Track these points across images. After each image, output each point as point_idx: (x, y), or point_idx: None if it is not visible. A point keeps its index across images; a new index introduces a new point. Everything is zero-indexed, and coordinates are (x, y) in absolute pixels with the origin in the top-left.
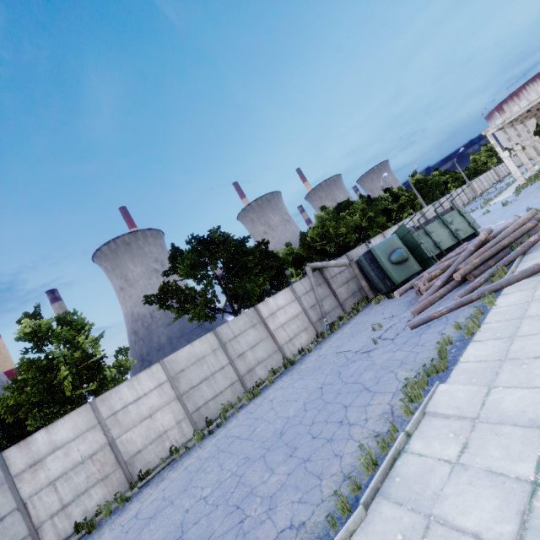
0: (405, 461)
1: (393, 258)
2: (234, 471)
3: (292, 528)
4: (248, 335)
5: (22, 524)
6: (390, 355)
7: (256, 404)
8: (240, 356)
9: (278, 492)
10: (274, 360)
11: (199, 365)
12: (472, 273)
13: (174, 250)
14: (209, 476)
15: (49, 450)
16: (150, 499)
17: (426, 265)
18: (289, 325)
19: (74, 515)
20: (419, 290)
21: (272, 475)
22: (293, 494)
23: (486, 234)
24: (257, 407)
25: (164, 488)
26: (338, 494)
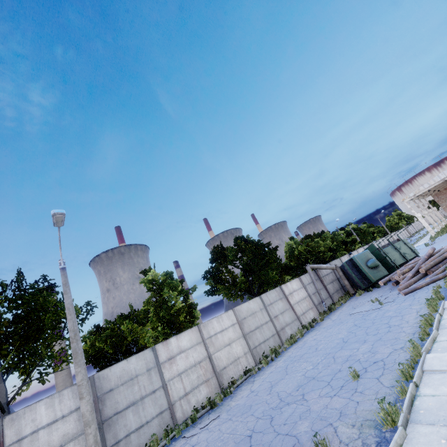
0: (445, 320)
1: (369, 264)
2: (324, 358)
3: (397, 349)
4: (278, 304)
5: (164, 399)
6: (398, 305)
7: (301, 344)
8: (275, 317)
9: (372, 349)
10: (296, 325)
11: (253, 317)
12: (430, 270)
13: (221, 245)
14: (302, 365)
15: (178, 352)
16: (256, 386)
17: (390, 272)
18: (301, 303)
19: (192, 402)
20: (395, 282)
21: (359, 348)
22: (384, 346)
23: (432, 250)
24: (304, 344)
25: (262, 381)
26: (421, 327)
